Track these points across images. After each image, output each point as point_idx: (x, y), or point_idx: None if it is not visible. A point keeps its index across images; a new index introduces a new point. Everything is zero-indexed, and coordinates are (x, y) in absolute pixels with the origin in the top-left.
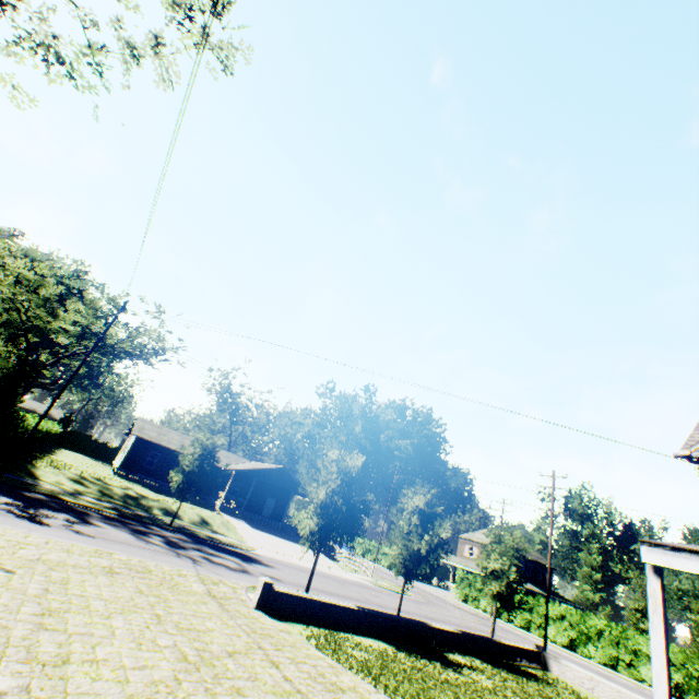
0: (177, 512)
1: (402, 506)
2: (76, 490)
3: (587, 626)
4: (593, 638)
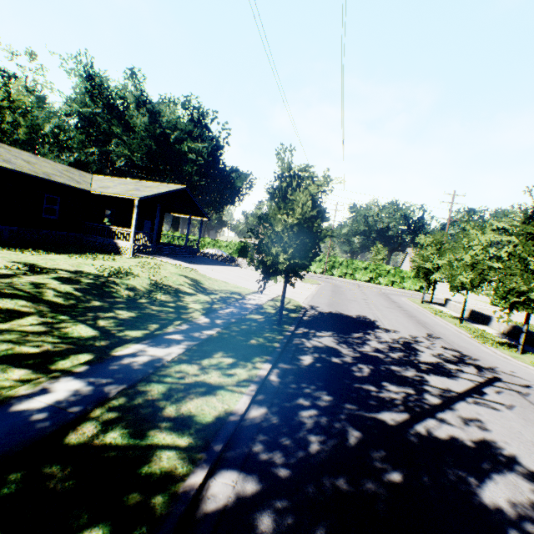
0: (283, 304)
1: (469, 241)
2: (39, 341)
3: (379, 270)
4: (383, 275)
